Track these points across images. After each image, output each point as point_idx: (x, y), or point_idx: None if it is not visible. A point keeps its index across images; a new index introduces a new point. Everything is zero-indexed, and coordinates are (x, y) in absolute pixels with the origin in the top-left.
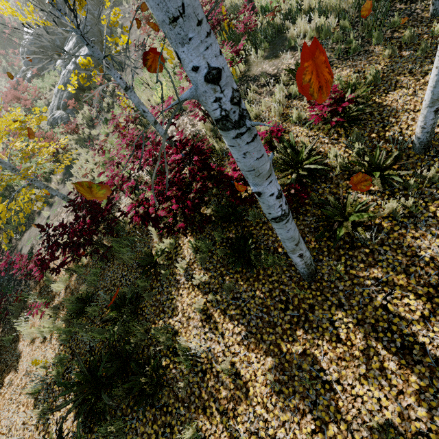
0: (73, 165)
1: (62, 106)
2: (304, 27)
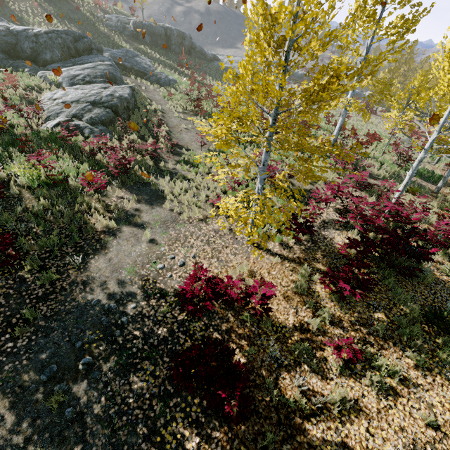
0: (167, 188)
1: (90, 119)
2: (381, 172)
